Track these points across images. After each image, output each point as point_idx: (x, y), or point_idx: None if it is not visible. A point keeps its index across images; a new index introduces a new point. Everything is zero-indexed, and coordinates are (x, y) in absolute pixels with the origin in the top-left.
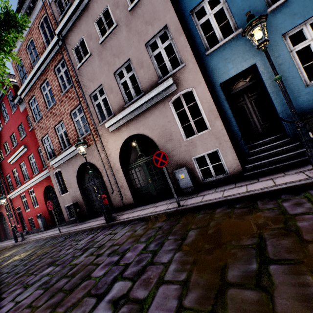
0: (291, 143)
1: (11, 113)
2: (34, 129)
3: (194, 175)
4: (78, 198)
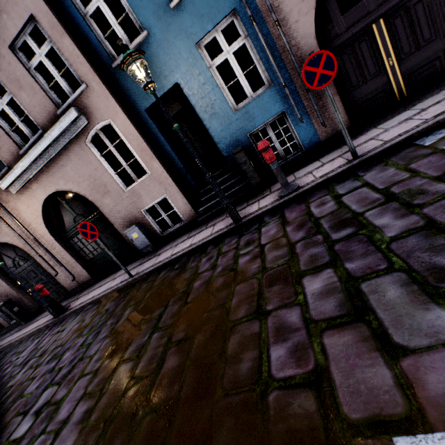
0: (235, 176)
1: None
2: None
3: (151, 230)
4: (10, 294)
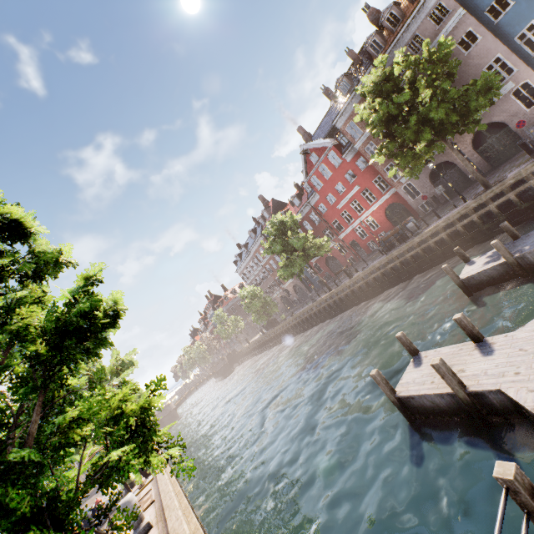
0: None
1: (334, 169)
2: (374, 166)
3: None
4: (434, 193)
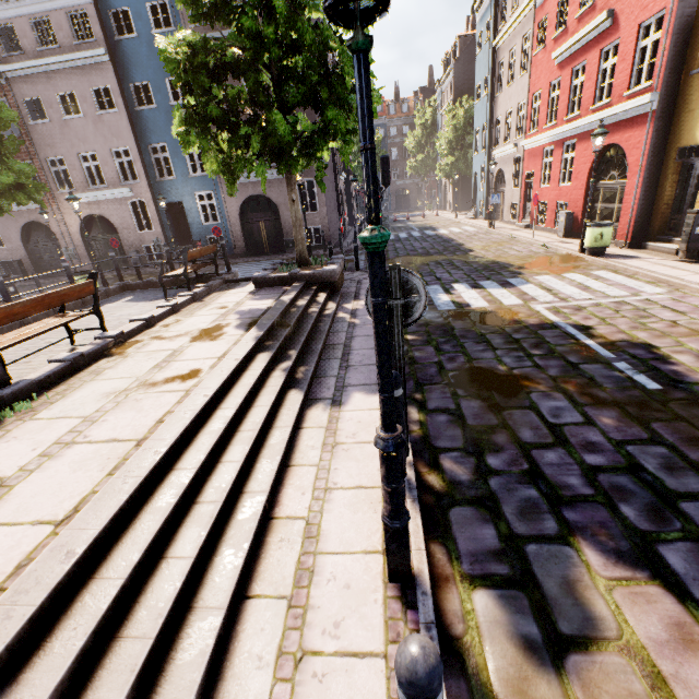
0: None
1: None
2: None
3: (144, 257)
4: (23, 256)
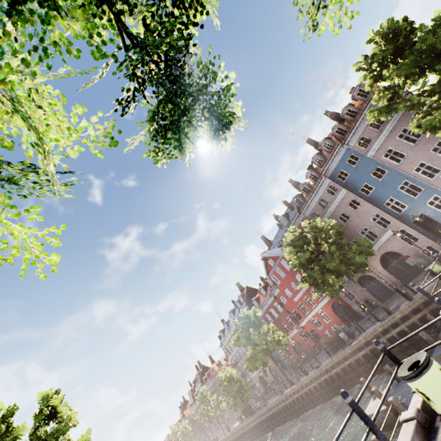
0: None
1: (286, 271)
2: None
3: (426, 258)
4: (365, 297)
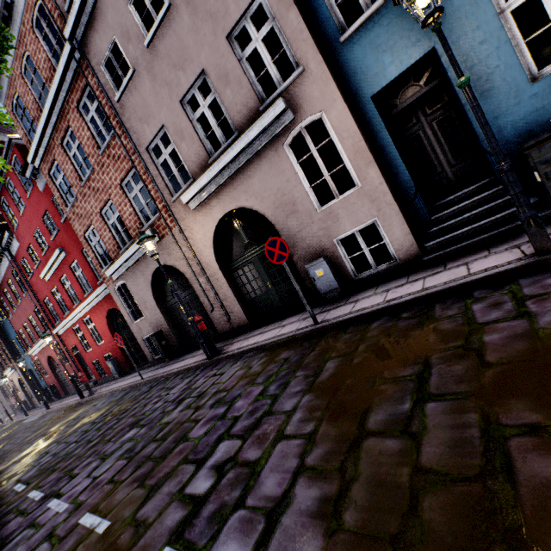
0: (504, 194)
1: (26, 196)
2: (69, 220)
3: (341, 268)
4: (162, 325)
